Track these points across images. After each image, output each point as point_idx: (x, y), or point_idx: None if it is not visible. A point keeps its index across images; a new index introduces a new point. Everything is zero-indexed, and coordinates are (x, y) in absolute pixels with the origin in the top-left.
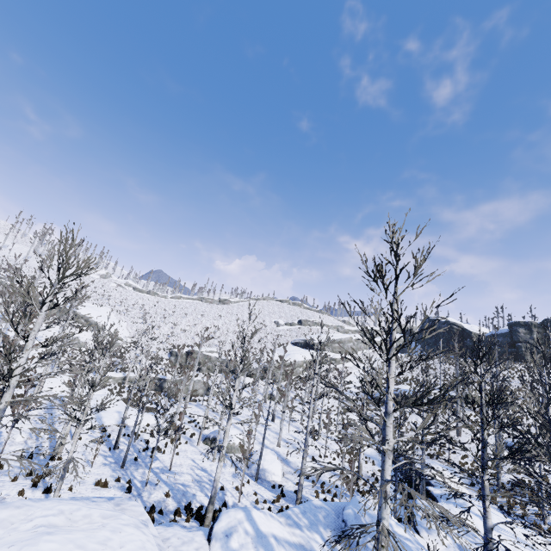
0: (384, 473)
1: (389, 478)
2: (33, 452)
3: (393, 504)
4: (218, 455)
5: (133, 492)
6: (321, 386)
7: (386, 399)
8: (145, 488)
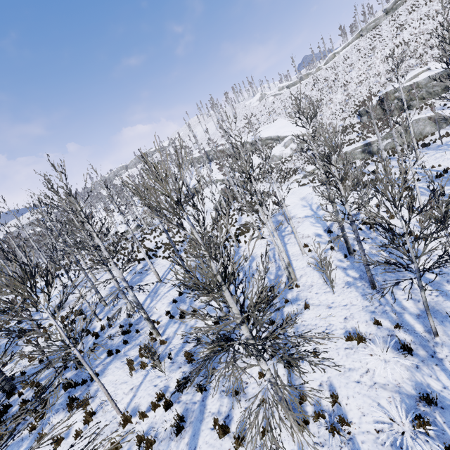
0: None
1: None
2: (273, 280)
3: None
4: None
5: (415, 352)
6: None
7: None
8: (437, 339)
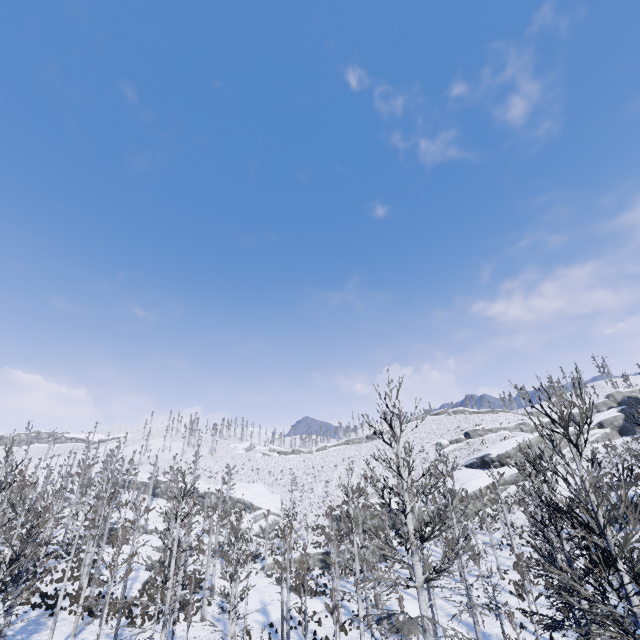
0: (420, 609)
1: (425, 613)
2: None
3: (433, 638)
4: (394, 637)
5: None
6: (520, 516)
7: (409, 538)
8: None
